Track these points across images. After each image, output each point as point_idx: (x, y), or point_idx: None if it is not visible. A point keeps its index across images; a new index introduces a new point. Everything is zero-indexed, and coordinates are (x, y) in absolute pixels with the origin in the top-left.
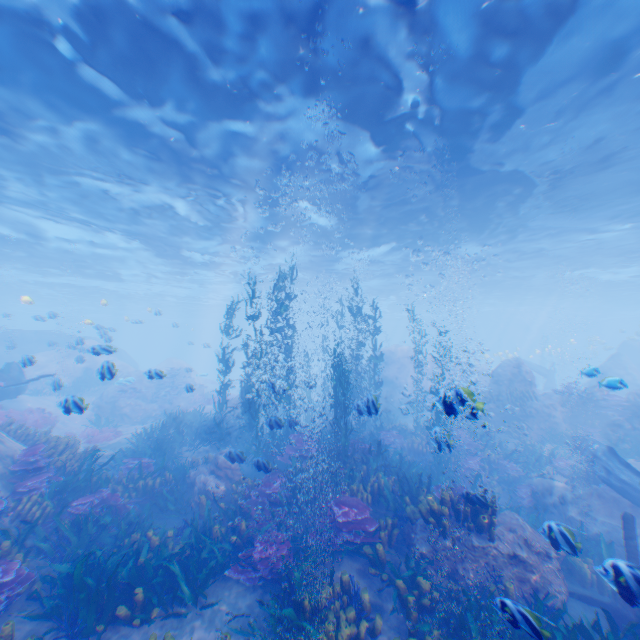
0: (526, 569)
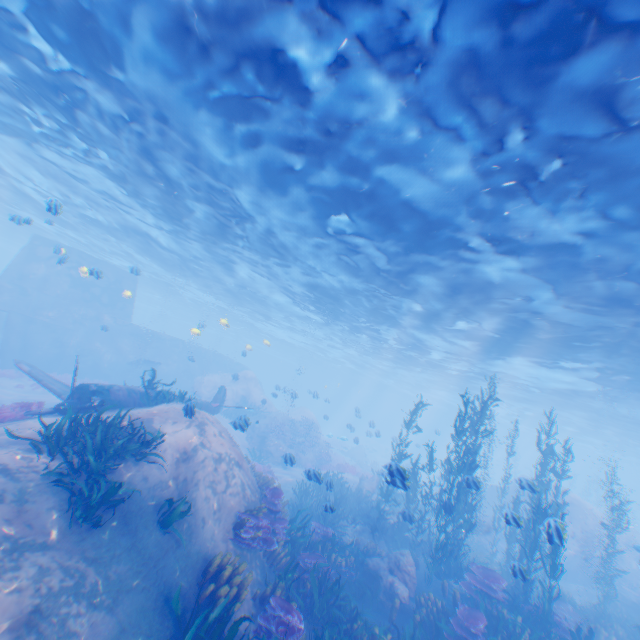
0: None
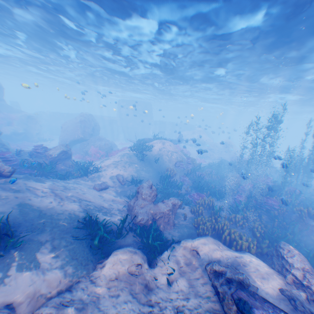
0: None
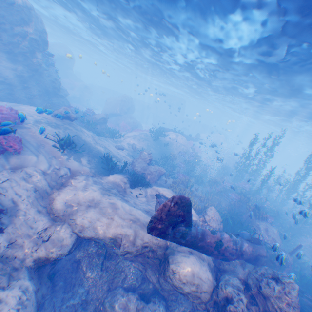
0: (258, 229)
